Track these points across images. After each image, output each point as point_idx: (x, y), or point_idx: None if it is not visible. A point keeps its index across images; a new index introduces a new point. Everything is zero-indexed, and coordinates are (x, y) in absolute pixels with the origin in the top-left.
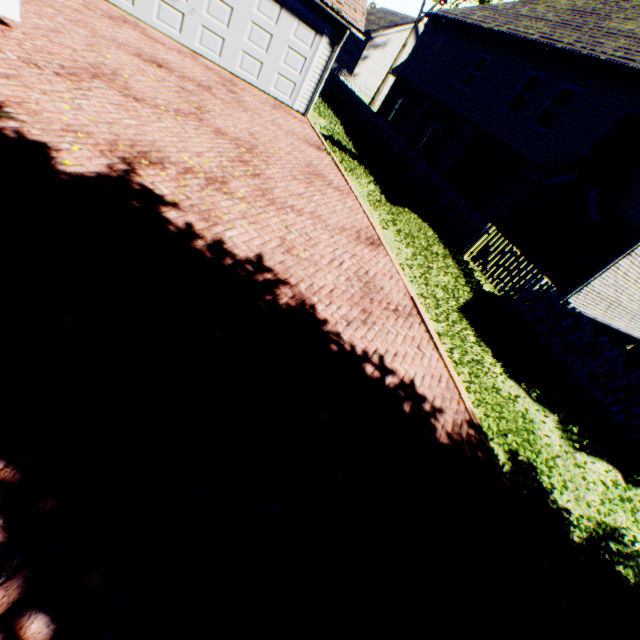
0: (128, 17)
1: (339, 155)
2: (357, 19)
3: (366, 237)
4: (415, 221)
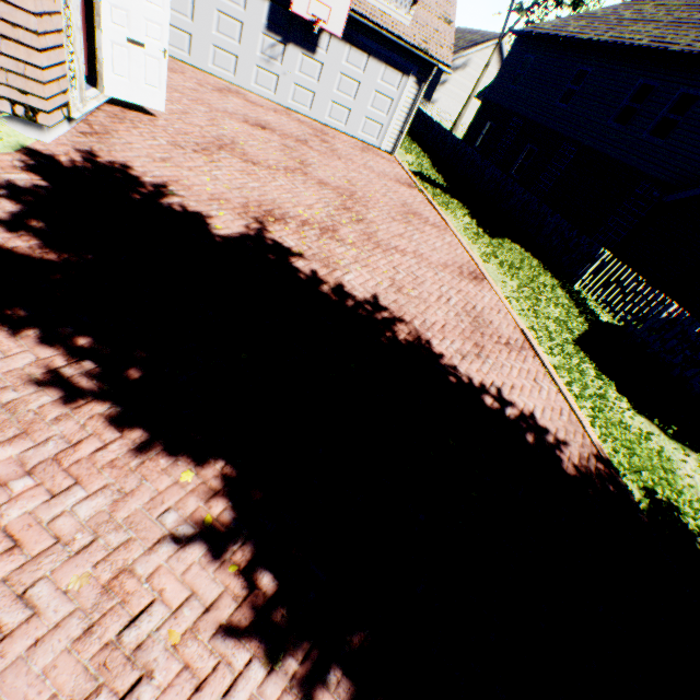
0: (230, 86)
1: (430, 190)
2: (444, 55)
3: (468, 272)
4: (516, 251)
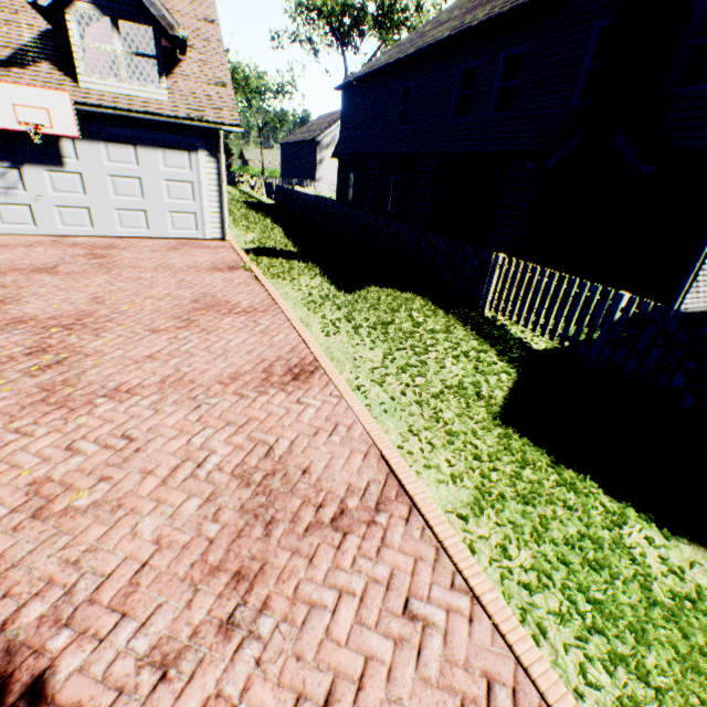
0: None
1: (266, 263)
2: (227, 116)
3: (286, 368)
4: (389, 297)
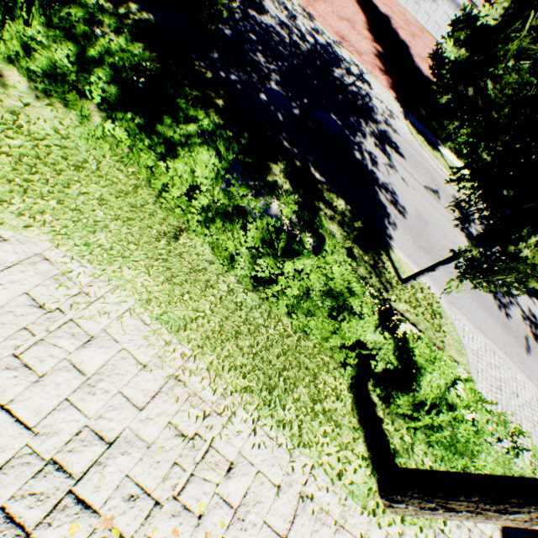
0: (401, 8)
1: None
2: None
3: None
4: None
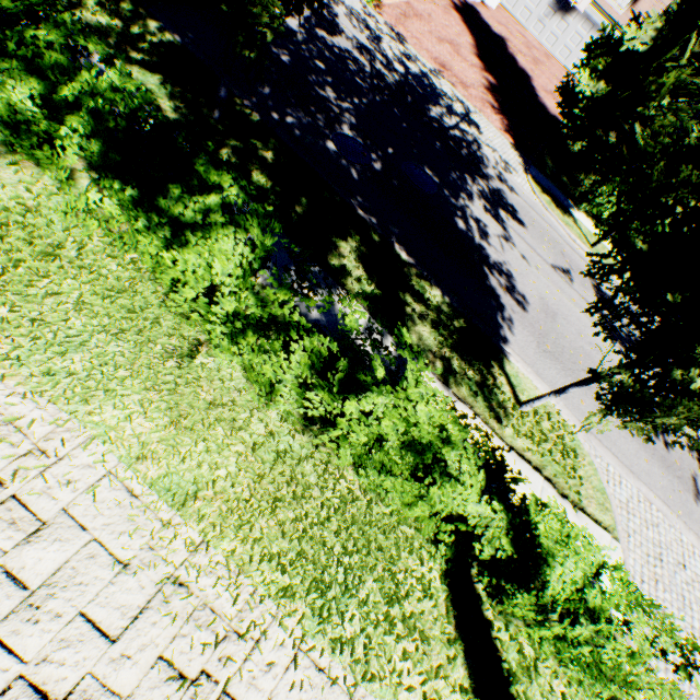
0: (520, 26)
1: None
2: None
3: None
4: None
